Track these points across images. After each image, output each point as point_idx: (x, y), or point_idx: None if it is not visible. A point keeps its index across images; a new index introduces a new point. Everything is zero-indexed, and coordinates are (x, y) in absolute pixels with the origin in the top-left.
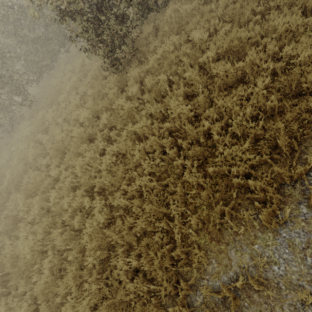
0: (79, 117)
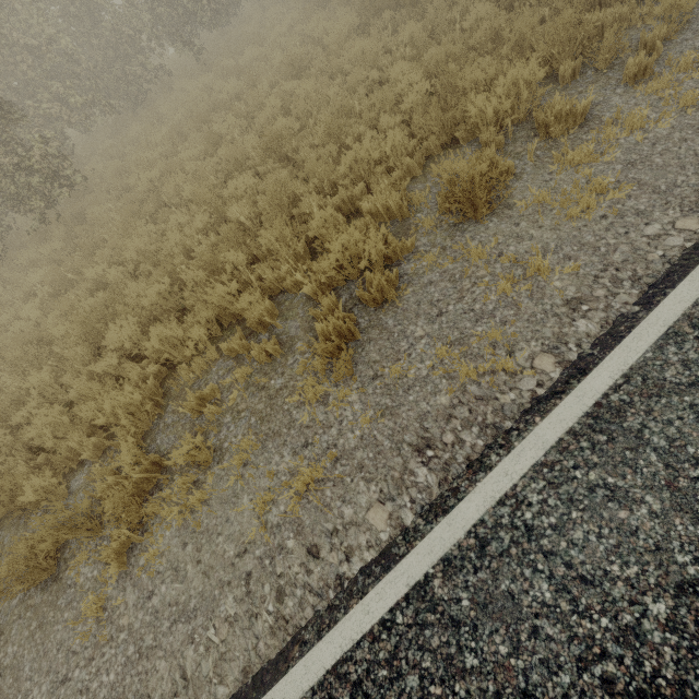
0: (334, 25)
